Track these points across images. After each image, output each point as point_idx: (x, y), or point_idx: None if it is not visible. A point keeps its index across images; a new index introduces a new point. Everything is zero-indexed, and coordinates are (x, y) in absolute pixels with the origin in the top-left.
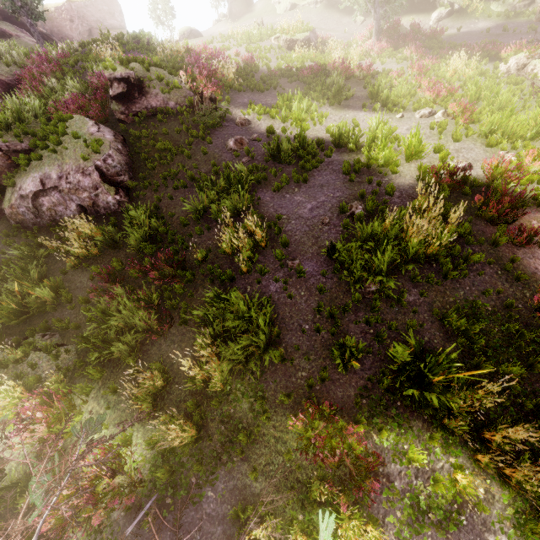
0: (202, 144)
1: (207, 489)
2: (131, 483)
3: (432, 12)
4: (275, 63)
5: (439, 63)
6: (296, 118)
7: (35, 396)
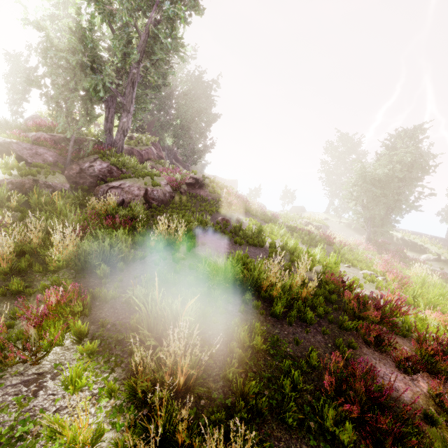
0: (206, 213)
1: None
2: None
3: (422, 254)
4: None
5: (408, 270)
6: (270, 231)
7: None
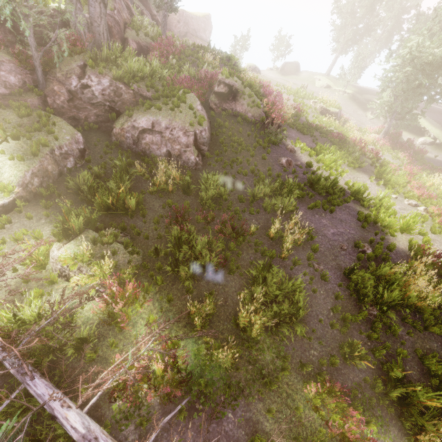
0: (262, 151)
1: (229, 411)
2: (172, 378)
3: (420, 136)
4: (311, 118)
5: (421, 173)
6: (328, 165)
7: (115, 277)
